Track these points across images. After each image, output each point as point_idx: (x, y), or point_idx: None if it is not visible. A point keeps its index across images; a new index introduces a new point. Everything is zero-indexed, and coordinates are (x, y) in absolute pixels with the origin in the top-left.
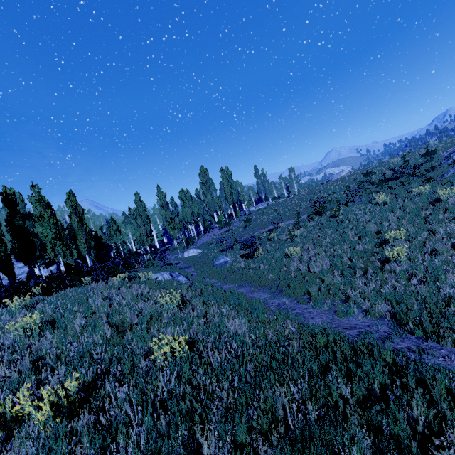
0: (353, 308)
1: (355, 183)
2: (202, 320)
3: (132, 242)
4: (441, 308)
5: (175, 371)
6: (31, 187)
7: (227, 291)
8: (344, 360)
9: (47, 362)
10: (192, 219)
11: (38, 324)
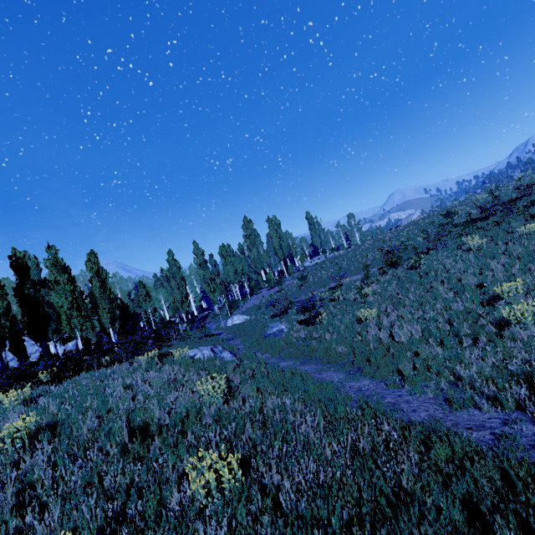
0: (471, 394)
1: (434, 227)
2: (258, 418)
3: (165, 309)
4: None
5: (225, 521)
6: (47, 248)
7: (286, 371)
8: (495, 495)
9: (38, 493)
10: (235, 279)
11: (34, 429)
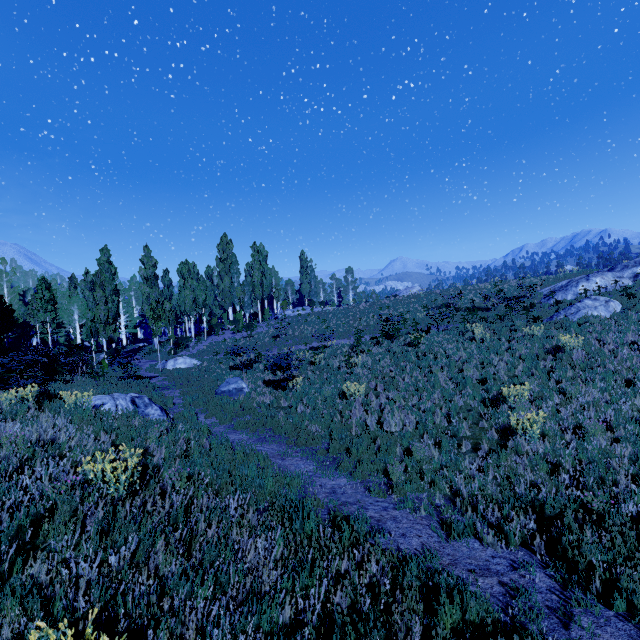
0: (472, 518)
1: (436, 305)
2: (181, 532)
3: (77, 327)
4: (632, 545)
5: None
6: None
7: (237, 449)
8: None
9: None
10: (193, 309)
11: None
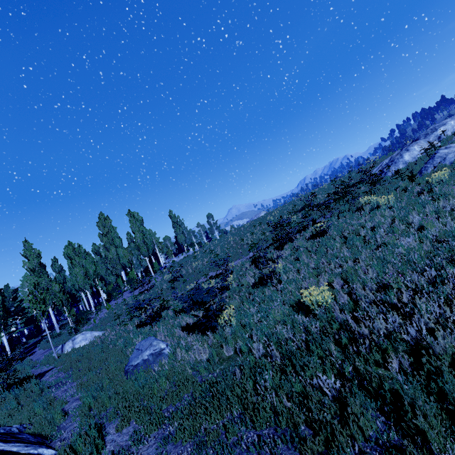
0: None
1: (297, 210)
2: None
3: None
4: None
5: None
6: None
7: None
8: None
9: None
10: (86, 283)
11: None
